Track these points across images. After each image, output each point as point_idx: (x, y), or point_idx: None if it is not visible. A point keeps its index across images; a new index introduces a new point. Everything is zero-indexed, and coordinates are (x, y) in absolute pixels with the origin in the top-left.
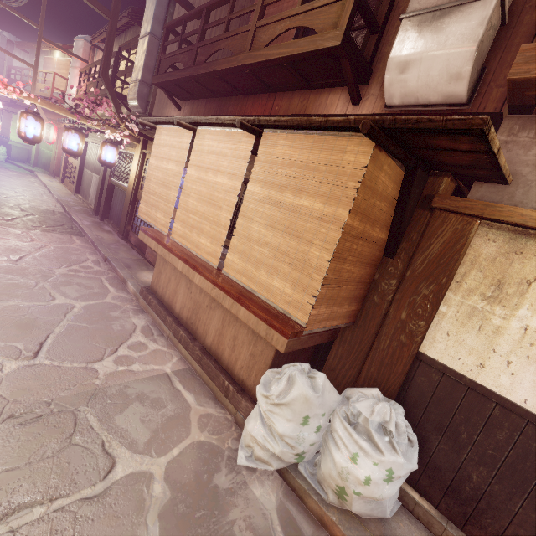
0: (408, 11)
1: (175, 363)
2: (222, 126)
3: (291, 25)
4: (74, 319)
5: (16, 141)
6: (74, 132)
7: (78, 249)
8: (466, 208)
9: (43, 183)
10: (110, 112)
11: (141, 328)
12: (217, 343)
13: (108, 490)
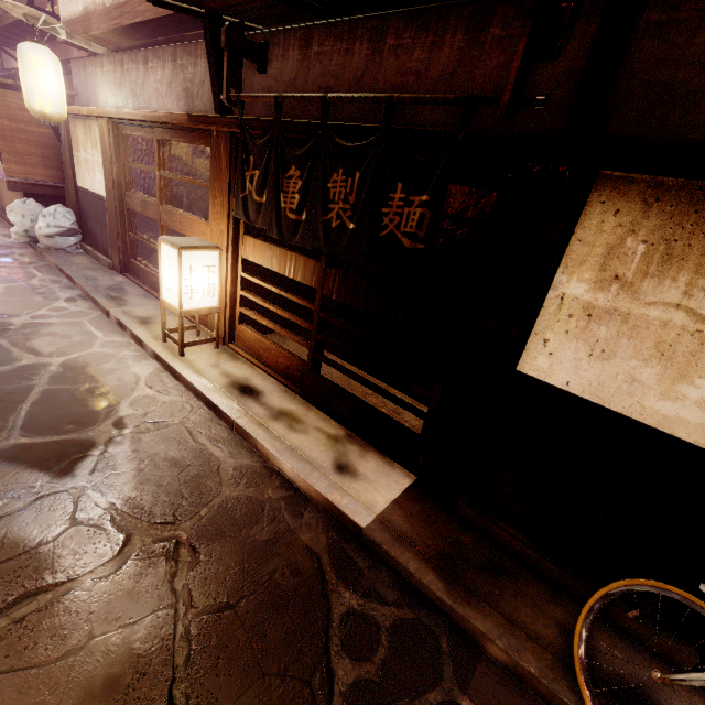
0: None
1: (5, 233)
2: None
3: None
4: None
5: None
6: None
7: None
8: None
9: None
10: None
11: None
12: None
13: None
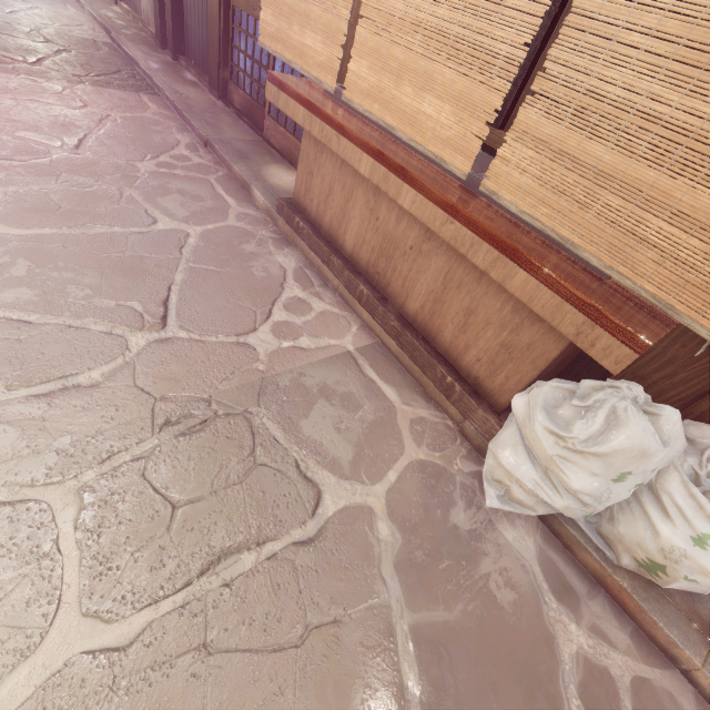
0: None
1: (356, 334)
2: None
3: None
4: (194, 258)
5: None
6: None
7: (157, 121)
8: None
9: None
10: None
11: (294, 274)
12: (429, 314)
13: (323, 531)
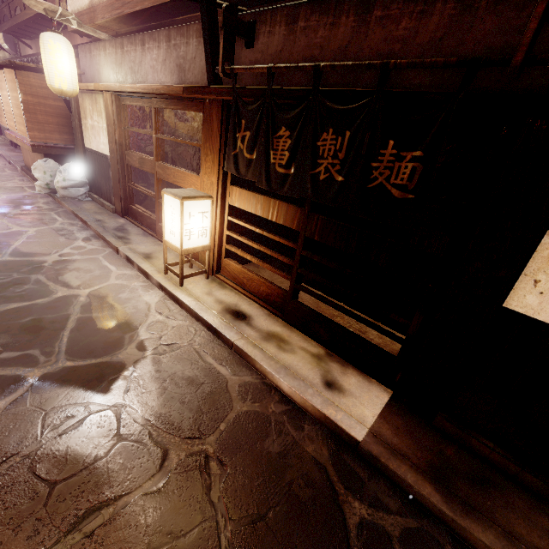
0: None
1: (30, 186)
2: None
3: None
4: None
5: None
6: None
7: None
8: None
9: None
10: None
11: (19, 179)
12: None
13: None
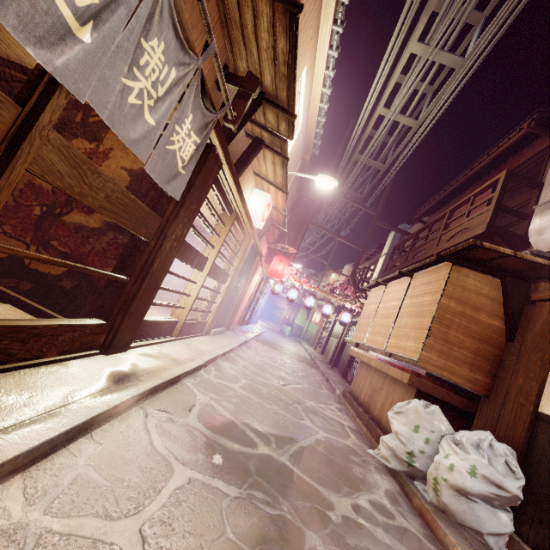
0: (538, 204)
1: (350, 424)
2: (397, 278)
3: (460, 229)
4: (302, 386)
5: (297, 324)
6: (329, 304)
7: (313, 372)
8: (549, 295)
9: (304, 347)
10: (350, 292)
11: (336, 407)
12: (380, 411)
13: (298, 421)
